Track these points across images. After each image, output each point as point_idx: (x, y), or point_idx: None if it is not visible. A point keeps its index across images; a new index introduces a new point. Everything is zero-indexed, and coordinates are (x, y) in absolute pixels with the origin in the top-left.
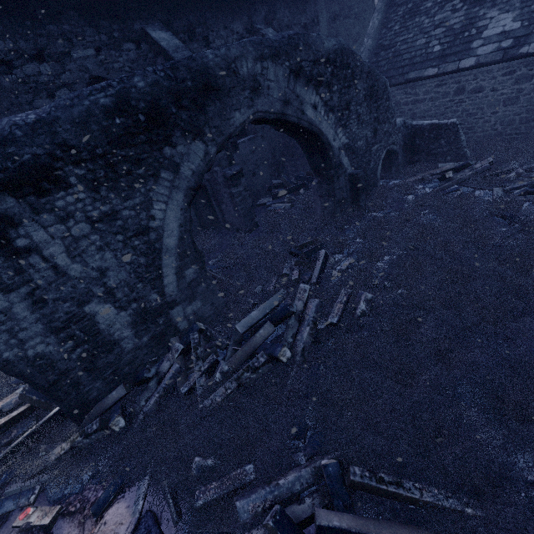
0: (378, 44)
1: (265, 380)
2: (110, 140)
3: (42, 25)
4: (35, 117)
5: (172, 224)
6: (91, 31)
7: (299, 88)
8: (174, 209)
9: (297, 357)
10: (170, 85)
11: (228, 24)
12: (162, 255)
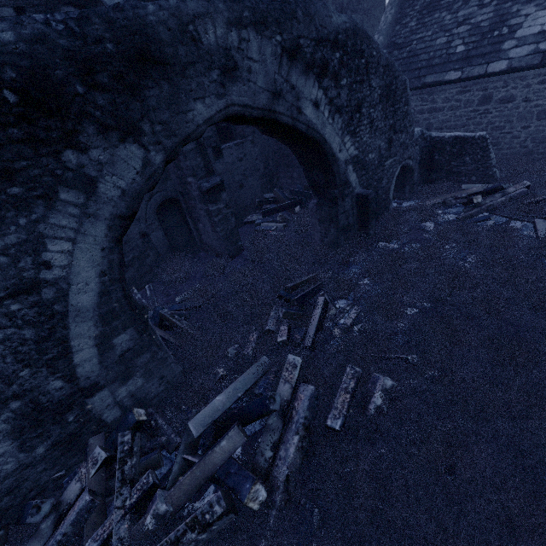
0: (390, 42)
1: (223, 541)
2: None
3: None
4: None
5: (86, 273)
6: None
7: (296, 75)
8: (89, 250)
9: (277, 494)
10: (72, 45)
11: None
12: (68, 321)
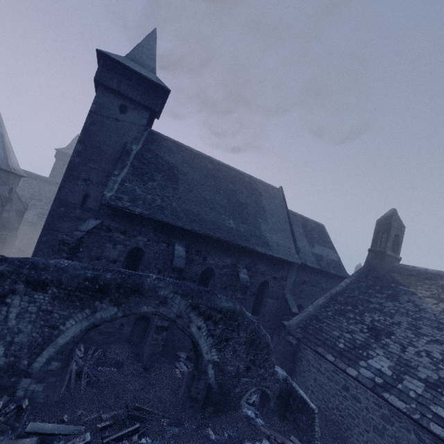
0: (316, 314)
1: None
2: (77, 287)
3: (135, 225)
4: (66, 265)
5: (70, 333)
6: (152, 234)
7: (193, 314)
8: (78, 327)
9: None
10: (121, 282)
11: (222, 257)
12: (51, 344)
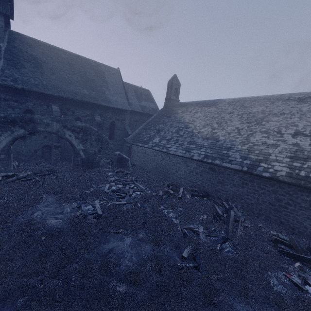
0: (139, 132)
1: None
2: None
3: (22, 96)
4: None
5: (4, 142)
6: (35, 101)
7: (65, 130)
8: (7, 140)
9: (3, 181)
10: (21, 118)
11: (84, 111)
12: None
